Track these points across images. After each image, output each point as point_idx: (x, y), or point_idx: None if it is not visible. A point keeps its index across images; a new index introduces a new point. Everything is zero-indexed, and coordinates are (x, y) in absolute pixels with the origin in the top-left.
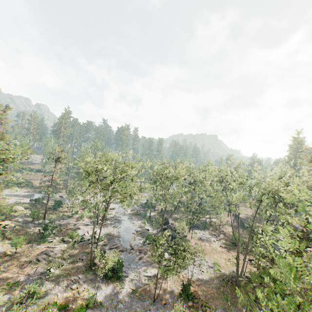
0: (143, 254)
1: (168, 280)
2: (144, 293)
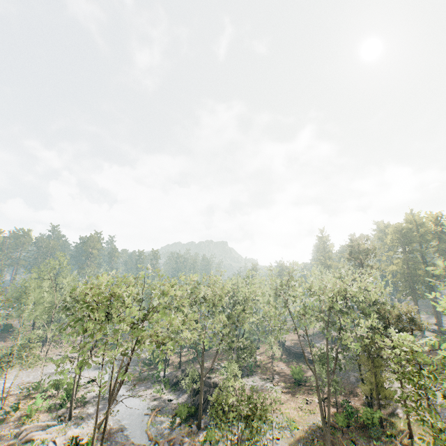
0: (179, 444)
1: None
2: None
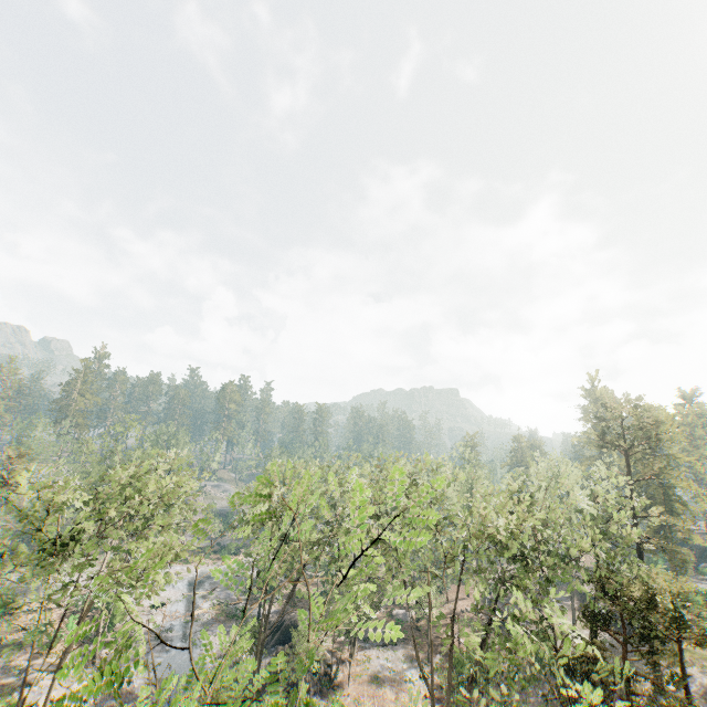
0: None
1: None
2: None
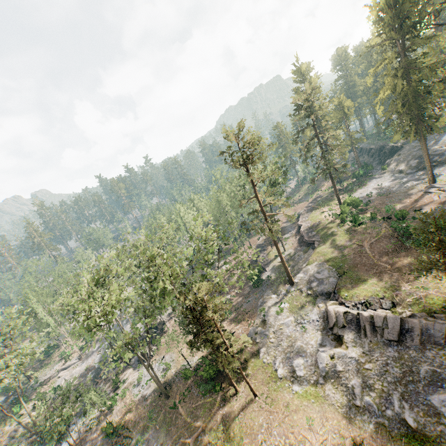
0: (104, 385)
1: (113, 412)
2: (78, 445)
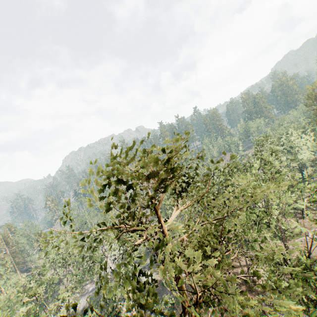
0: None
1: None
2: None
